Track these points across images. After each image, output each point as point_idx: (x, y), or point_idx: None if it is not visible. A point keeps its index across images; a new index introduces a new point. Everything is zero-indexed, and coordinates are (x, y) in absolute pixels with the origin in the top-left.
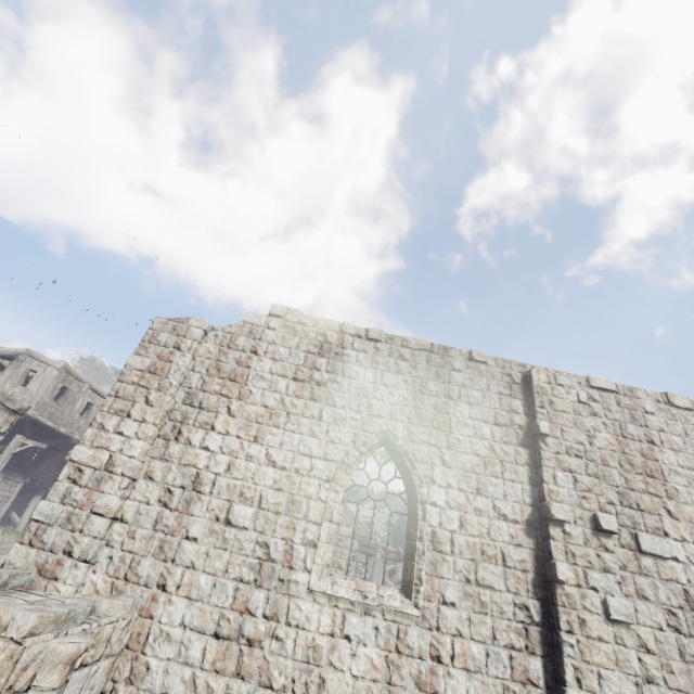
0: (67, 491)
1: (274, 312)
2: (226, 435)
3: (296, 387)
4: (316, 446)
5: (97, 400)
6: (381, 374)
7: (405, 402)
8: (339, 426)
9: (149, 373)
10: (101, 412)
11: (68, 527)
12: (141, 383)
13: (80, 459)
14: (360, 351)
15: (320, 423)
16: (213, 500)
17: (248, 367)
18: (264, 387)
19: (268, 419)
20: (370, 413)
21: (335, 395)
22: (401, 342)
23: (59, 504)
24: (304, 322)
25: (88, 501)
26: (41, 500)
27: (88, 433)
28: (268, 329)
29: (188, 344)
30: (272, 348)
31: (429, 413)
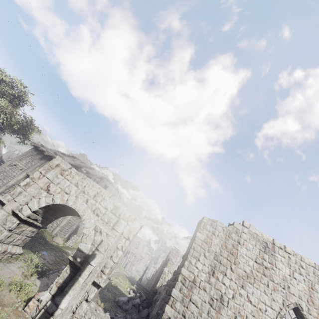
0: (181, 287)
1: (245, 225)
2: (231, 280)
3: (257, 266)
4: (267, 299)
5: (118, 200)
6: (292, 272)
7: (305, 291)
8: (276, 293)
9: (204, 242)
10: (189, 255)
11: (183, 304)
12: (202, 246)
13: (185, 274)
14: (282, 257)
15: (268, 288)
16: (228, 310)
17: (237, 249)
18: (244, 262)
19: (246, 278)
20: (289, 291)
21: (273, 276)
22: (300, 258)
23: (179, 292)
24: (257, 233)
25: (188, 295)
26: (173, 288)
27: (186, 263)
28: (243, 232)
29: (217, 233)
30: (246, 243)
31: (317, 302)
